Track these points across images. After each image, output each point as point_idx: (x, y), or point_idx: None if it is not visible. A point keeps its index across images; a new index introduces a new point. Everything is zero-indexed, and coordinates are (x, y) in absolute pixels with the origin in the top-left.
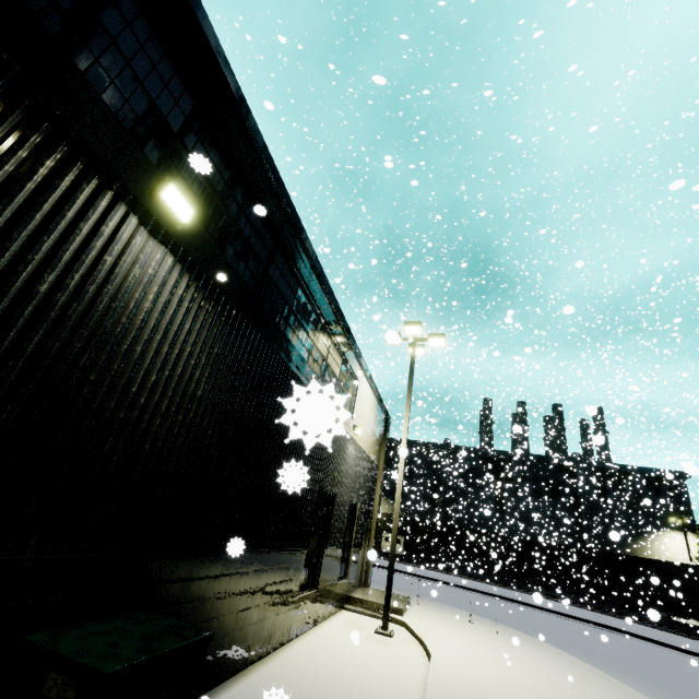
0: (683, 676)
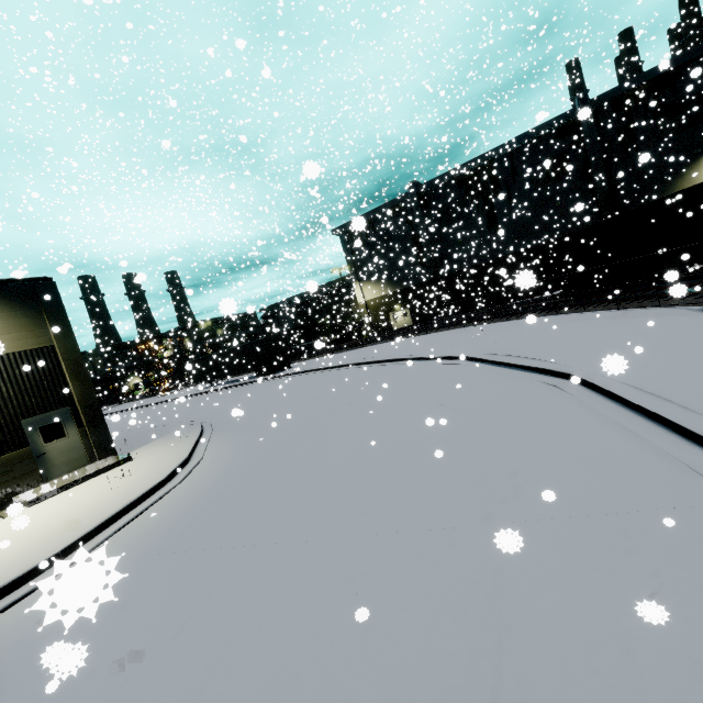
0: (344, 449)
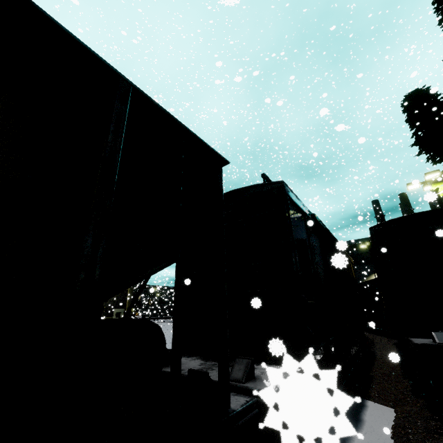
0: None
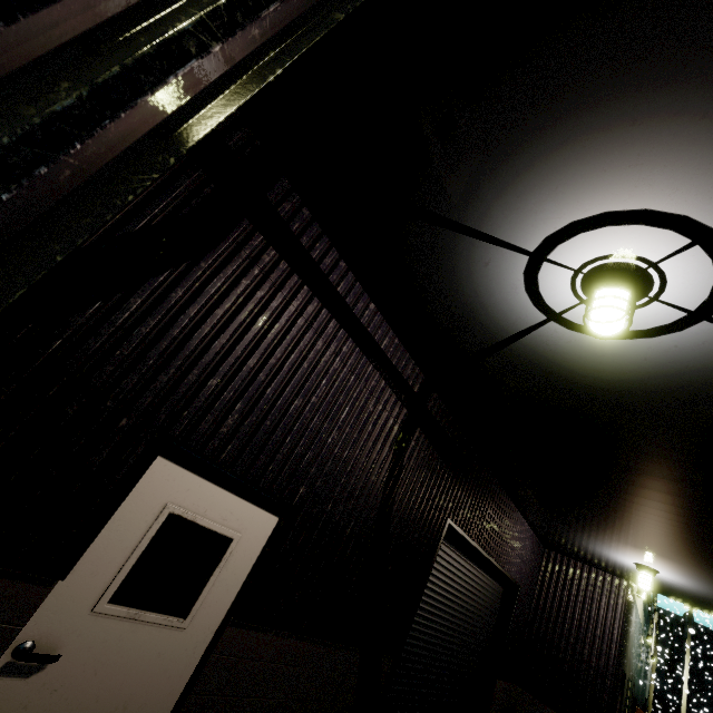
0: None
